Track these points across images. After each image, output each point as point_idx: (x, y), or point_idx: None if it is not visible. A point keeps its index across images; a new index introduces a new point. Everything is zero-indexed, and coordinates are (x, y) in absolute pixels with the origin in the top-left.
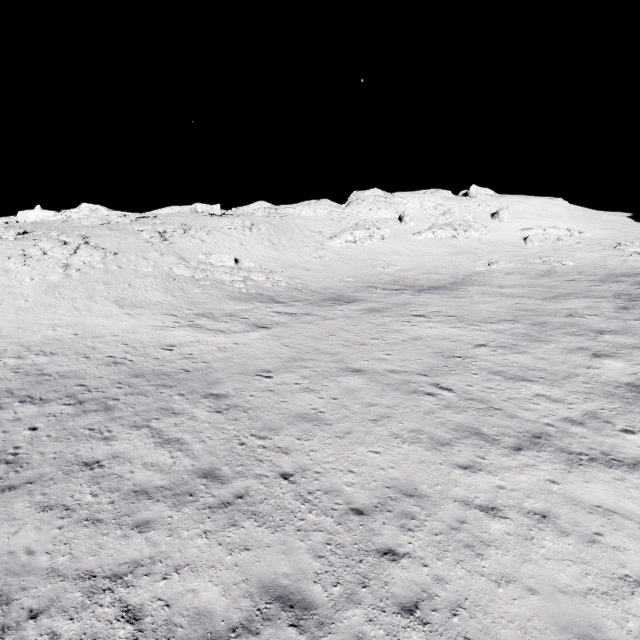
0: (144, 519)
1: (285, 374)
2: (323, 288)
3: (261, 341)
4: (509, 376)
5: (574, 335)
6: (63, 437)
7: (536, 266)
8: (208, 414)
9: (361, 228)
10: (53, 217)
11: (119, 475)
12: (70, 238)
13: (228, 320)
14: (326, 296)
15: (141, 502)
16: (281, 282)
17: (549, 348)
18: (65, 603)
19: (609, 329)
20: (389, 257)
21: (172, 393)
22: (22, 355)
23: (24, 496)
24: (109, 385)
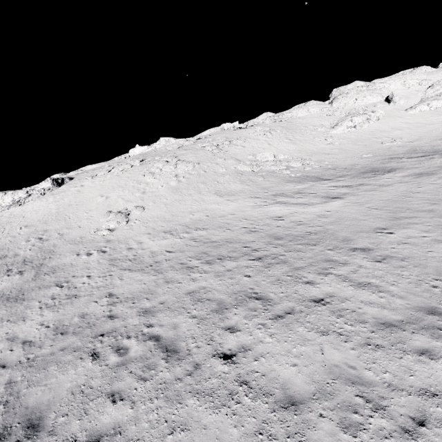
0: (420, 347)
1: (402, 230)
2: (351, 165)
3: (347, 207)
4: None
5: None
6: (275, 281)
7: None
8: (371, 263)
9: (358, 114)
10: (147, 149)
11: (351, 310)
12: (169, 158)
13: (301, 196)
14: (361, 170)
15: (398, 333)
16: (314, 165)
17: None
18: (436, 416)
19: None
20: (390, 133)
21: (321, 249)
22: (187, 231)
23: (296, 323)
24: (265, 246)
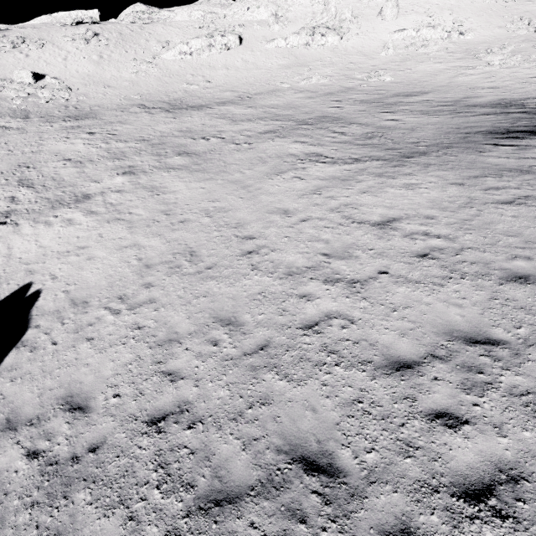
0: None
1: None
2: (93, 106)
3: None
4: (25, 183)
5: (156, 155)
6: None
7: (348, 82)
8: None
9: (202, 36)
10: None
11: None
12: None
13: None
14: (76, 113)
15: None
16: (61, 99)
17: (107, 165)
18: None
19: (194, 151)
20: (214, 72)
21: None
22: None
23: None
24: None
